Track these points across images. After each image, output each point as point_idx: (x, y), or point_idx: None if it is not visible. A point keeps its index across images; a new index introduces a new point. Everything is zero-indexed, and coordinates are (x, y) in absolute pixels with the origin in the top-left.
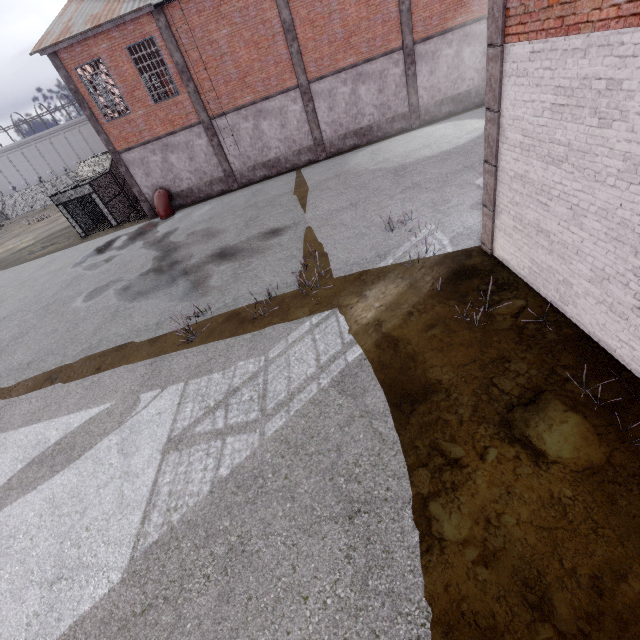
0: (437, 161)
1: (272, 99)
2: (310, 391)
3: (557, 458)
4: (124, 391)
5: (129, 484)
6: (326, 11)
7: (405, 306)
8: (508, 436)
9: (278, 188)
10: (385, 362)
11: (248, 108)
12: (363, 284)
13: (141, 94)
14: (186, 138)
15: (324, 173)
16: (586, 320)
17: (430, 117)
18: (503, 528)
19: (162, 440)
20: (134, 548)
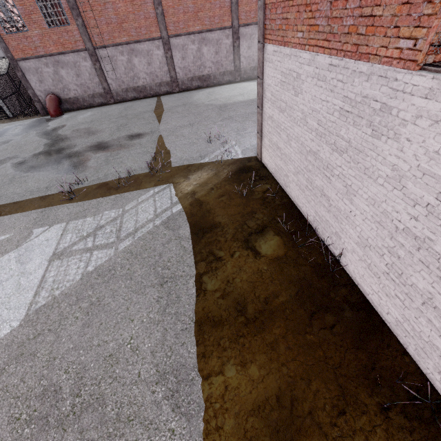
0: (245, 105)
1: (142, 43)
2: (148, 227)
3: (265, 254)
4: (20, 227)
5: (25, 278)
6: None
7: (210, 185)
8: (246, 246)
9: (143, 107)
10: (193, 213)
11: (124, 46)
12: (189, 171)
13: (37, 18)
14: (74, 59)
15: (176, 101)
16: (293, 195)
17: (247, 76)
18: (234, 283)
19: (49, 254)
20: (28, 309)
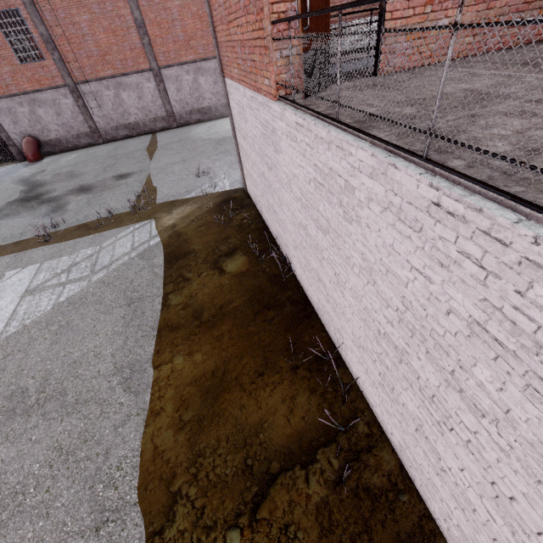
0: None
1: (130, 76)
2: (124, 259)
3: (229, 272)
4: None
5: None
6: (170, 18)
7: (192, 217)
8: (214, 267)
9: (135, 145)
10: (171, 244)
11: (109, 80)
12: (173, 207)
13: (7, 54)
14: (53, 96)
15: (172, 138)
16: (266, 219)
17: None
18: (196, 297)
19: (21, 292)
20: None
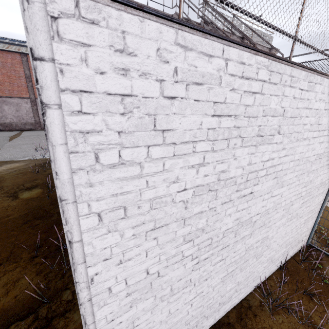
0: None
1: (13, 98)
2: None
3: (22, 198)
4: None
5: None
6: None
7: (15, 169)
8: (11, 195)
9: (3, 134)
10: None
11: None
12: (5, 163)
13: None
14: None
15: (33, 133)
16: None
17: None
18: None
19: None
20: None
